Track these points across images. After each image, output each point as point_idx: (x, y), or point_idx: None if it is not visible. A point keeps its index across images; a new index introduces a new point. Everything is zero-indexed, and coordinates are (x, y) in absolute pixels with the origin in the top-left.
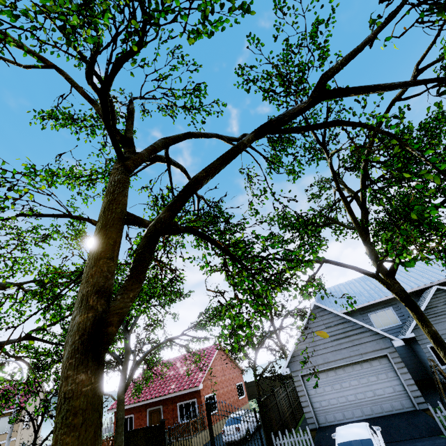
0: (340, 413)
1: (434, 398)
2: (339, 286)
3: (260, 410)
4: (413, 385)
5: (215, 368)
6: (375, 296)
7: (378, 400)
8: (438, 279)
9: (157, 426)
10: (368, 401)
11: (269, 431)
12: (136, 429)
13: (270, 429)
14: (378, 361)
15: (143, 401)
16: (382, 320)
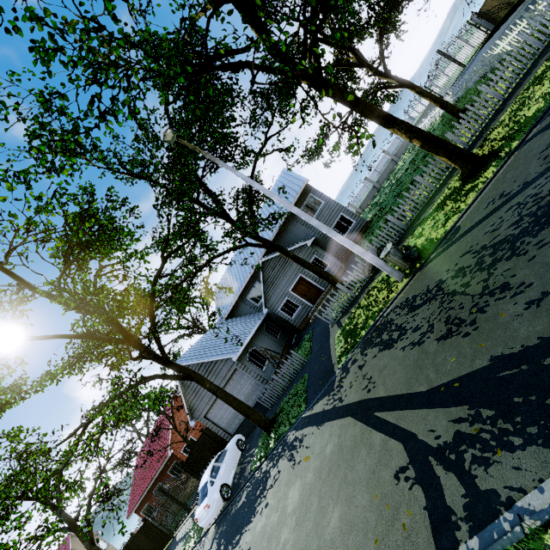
0: (237, 420)
1: (293, 346)
2: (226, 274)
3: (186, 469)
4: (258, 376)
5: (180, 419)
6: (242, 280)
7: (248, 397)
8: (270, 237)
9: (144, 524)
10: (245, 401)
11: (201, 472)
12: (135, 536)
13: (203, 468)
14: (235, 374)
15: (144, 493)
16: (257, 295)
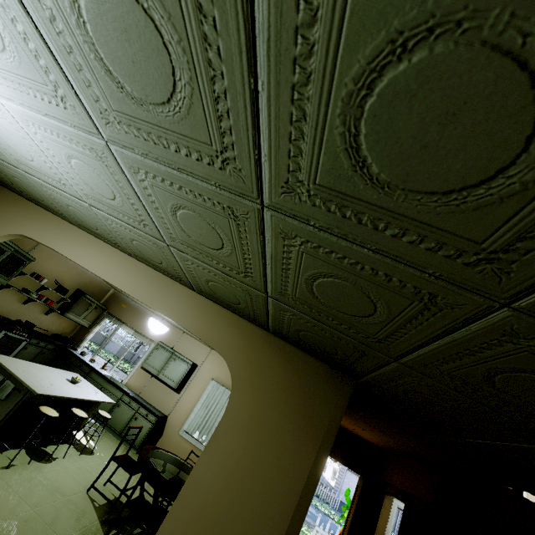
0: None
1: None
2: None
3: None
4: None
5: None
6: None
7: None
8: None
9: None
10: None
11: None
12: None
13: None
14: None
15: None
16: None
